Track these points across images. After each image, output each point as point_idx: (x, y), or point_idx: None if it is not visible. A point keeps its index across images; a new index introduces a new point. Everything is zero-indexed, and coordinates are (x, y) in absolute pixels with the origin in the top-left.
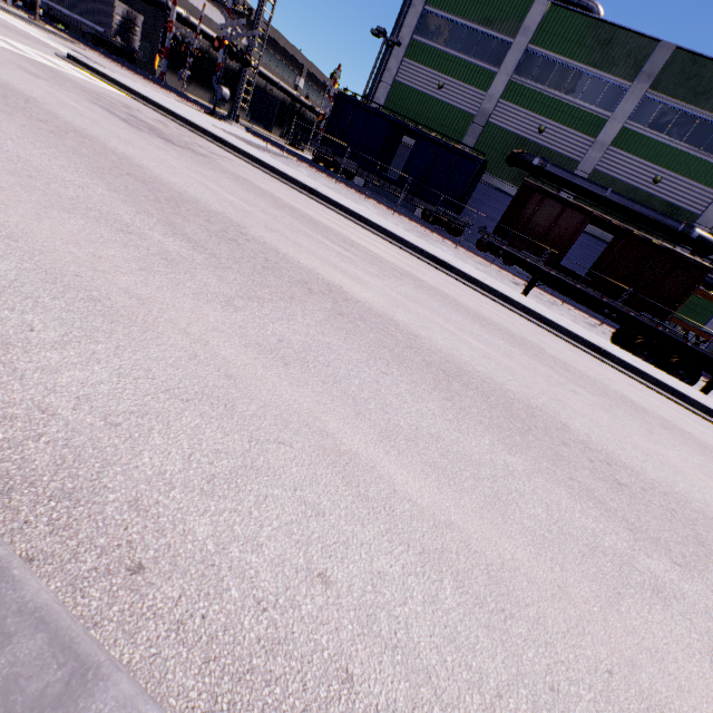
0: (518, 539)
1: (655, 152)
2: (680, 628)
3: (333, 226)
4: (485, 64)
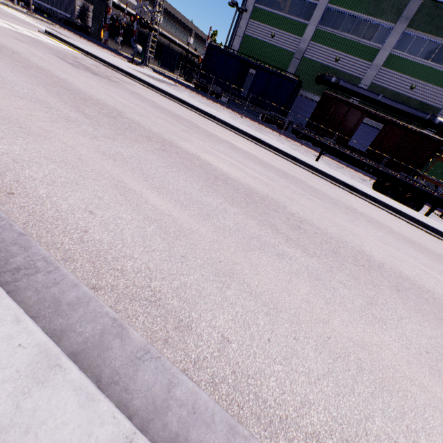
0: (207, 226)
1: (411, 68)
2: (280, 265)
3: (188, 118)
4: (300, 19)
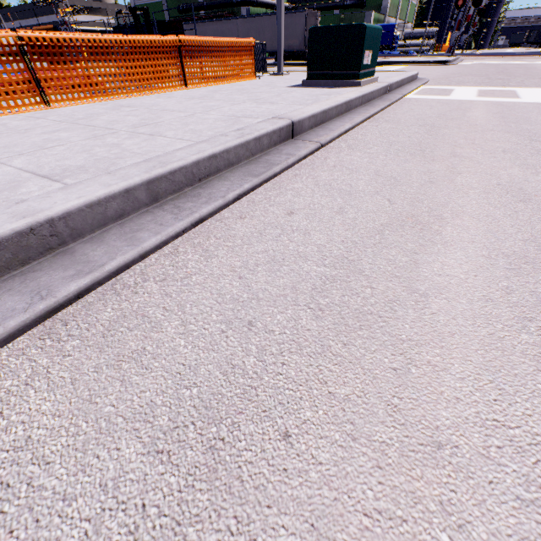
0: None
1: None
2: None
3: None
4: None
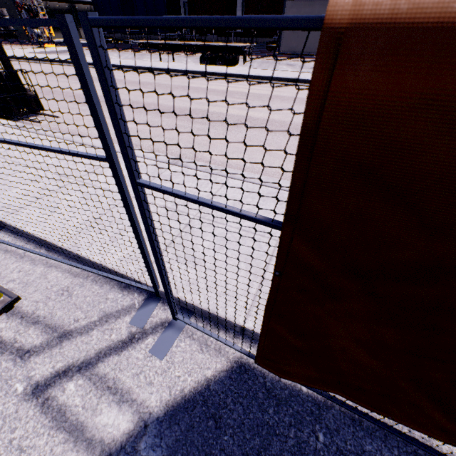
0: None
1: None
2: None
3: (38, 70)
4: None
